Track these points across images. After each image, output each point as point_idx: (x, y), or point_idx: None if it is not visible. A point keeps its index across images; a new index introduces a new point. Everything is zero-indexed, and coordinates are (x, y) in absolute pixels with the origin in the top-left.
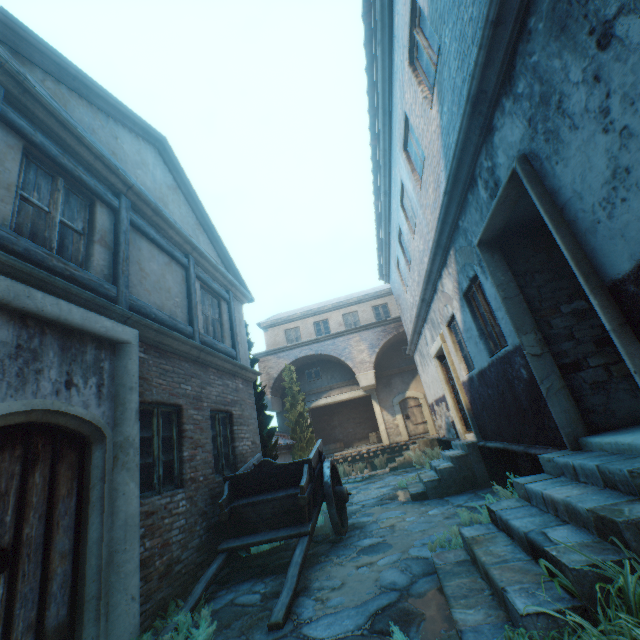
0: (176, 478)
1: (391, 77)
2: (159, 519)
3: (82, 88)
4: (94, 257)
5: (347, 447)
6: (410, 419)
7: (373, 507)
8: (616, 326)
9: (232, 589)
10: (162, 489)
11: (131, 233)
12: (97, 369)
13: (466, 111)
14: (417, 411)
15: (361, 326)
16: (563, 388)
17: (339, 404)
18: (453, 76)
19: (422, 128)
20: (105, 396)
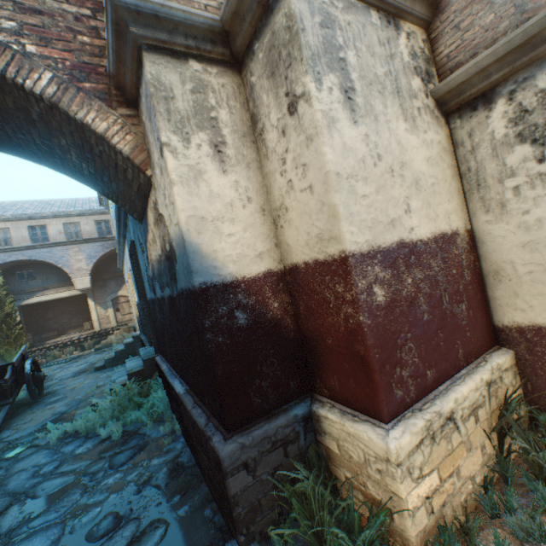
0: None
1: None
2: None
3: None
4: None
5: (62, 334)
6: (120, 311)
7: (68, 379)
8: (147, 314)
9: None
10: None
11: None
12: None
13: (116, 206)
14: (127, 305)
15: (81, 240)
16: None
17: (56, 300)
18: None
19: None
20: None
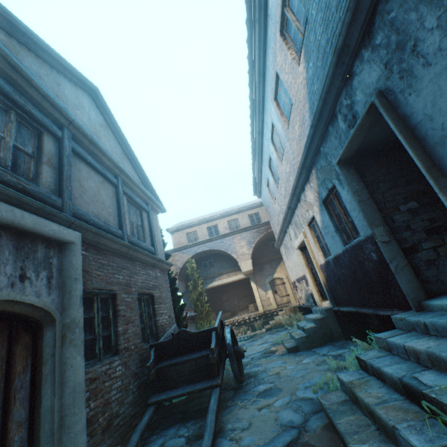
0: (113, 348)
1: (265, 46)
2: (101, 383)
3: (30, 43)
4: (42, 175)
5: (233, 315)
6: (277, 293)
7: (260, 359)
8: None
9: (161, 434)
10: (102, 358)
11: (72, 158)
12: (47, 264)
13: (332, 61)
14: (282, 287)
15: (241, 229)
16: (406, 265)
17: (227, 285)
18: (318, 39)
19: (290, 81)
20: (54, 286)
